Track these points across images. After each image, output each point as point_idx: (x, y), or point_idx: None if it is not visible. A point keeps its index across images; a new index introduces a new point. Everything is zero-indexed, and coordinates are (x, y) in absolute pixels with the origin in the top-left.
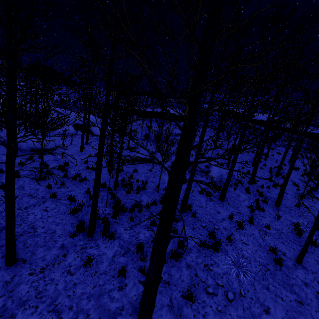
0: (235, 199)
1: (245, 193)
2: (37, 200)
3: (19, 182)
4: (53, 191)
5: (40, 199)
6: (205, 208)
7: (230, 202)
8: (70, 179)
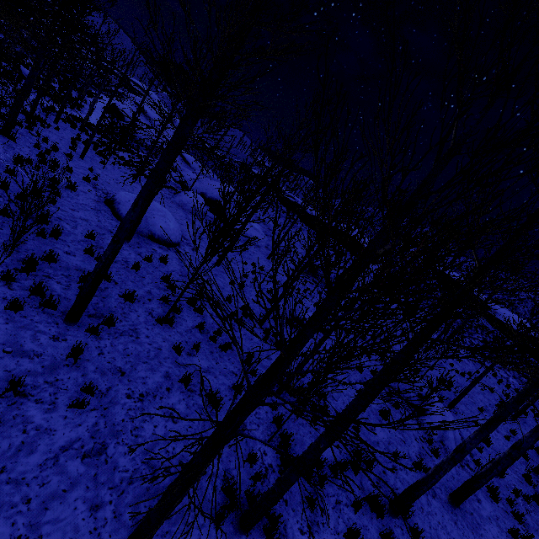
0: (473, 509)
1: (489, 497)
2: (159, 379)
3: (131, 316)
4: (181, 361)
5: (163, 379)
6: (427, 515)
7: (465, 512)
8: (205, 336)
